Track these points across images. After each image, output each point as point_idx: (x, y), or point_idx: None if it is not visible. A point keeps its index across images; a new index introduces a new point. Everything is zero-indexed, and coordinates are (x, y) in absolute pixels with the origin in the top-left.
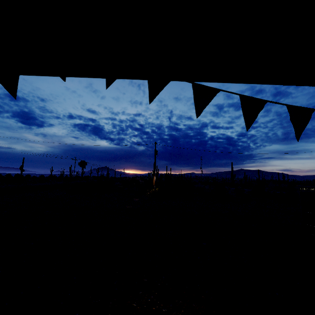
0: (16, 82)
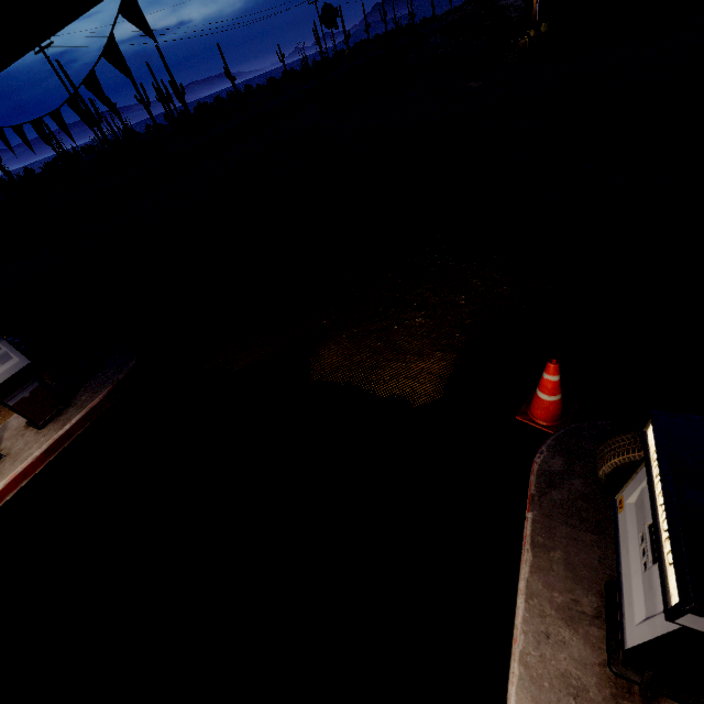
0: (142, 18)
